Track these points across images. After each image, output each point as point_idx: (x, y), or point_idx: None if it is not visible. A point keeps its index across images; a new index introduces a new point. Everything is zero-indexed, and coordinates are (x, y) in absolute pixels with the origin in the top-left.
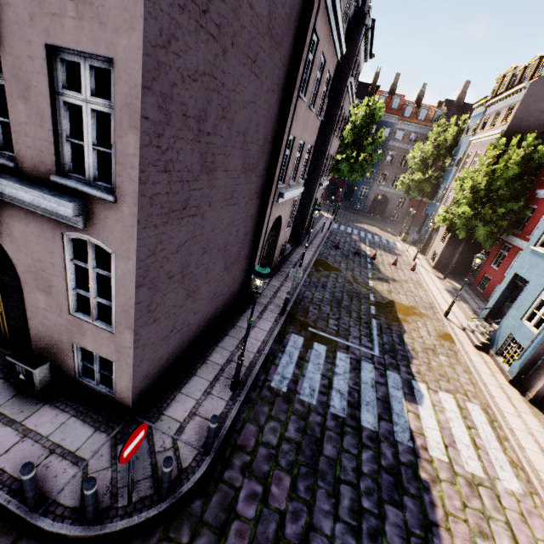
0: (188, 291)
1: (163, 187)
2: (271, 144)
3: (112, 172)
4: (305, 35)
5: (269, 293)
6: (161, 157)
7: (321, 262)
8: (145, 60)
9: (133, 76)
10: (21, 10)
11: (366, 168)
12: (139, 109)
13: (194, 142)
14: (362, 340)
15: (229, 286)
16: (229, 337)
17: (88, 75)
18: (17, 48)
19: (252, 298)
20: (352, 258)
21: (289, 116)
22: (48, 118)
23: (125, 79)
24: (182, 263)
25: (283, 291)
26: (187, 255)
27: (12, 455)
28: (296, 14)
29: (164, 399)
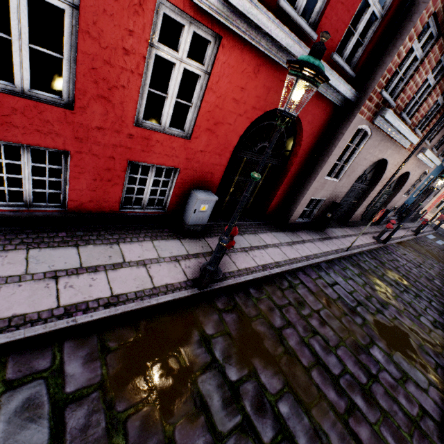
0: None
1: None
2: None
3: None
4: None
5: None
6: None
7: None
8: None
9: None
10: None
11: None
12: None
13: None
14: None
15: None
16: None
17: None
18: None
19: None
20: None
21: None
22: None
23: None
24: None
25: None
26: None
27: (427, 228)
28: None
29: None
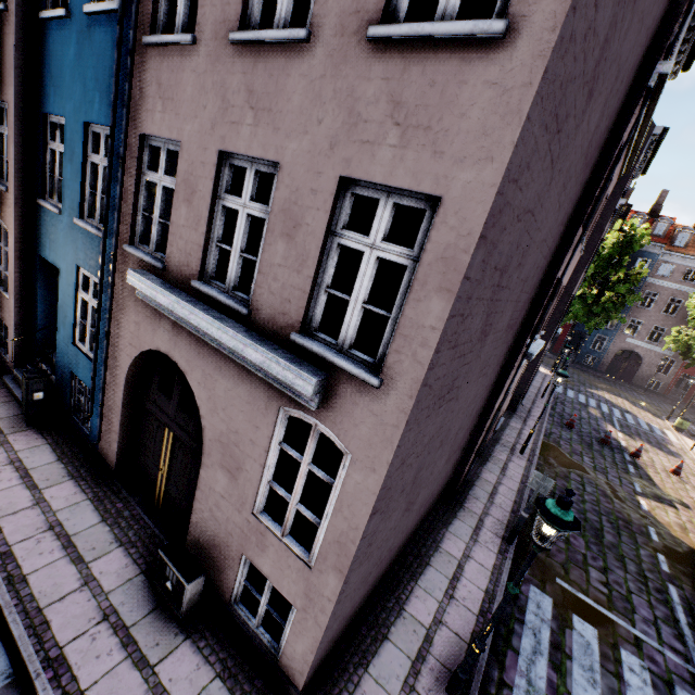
0: (408, 504)
1: (444, 368)
2: (536, 289)
3: (382, 343)
4: (612, 151)
5: (481, 494)
6: (457, 328)
7: (551, 449)
8: (495, 201)
9: (467, 220)
10: (320, 138)
11: (613, 313)
12: (464, 266)
13: (488, 301)
14: (662, 630)
15: (440, 482)
16: (433, 570)
17: (387, 214)
18: (299, 179)
19: (457, 499)
20: (599, 450)
21: (567, 253)
22: (312, 263)
23: (452, 224)
24: (418, 467)
25: (503, 493)
26: (426, 454)
27: None
28: (609, 127)
29: (344, 679)
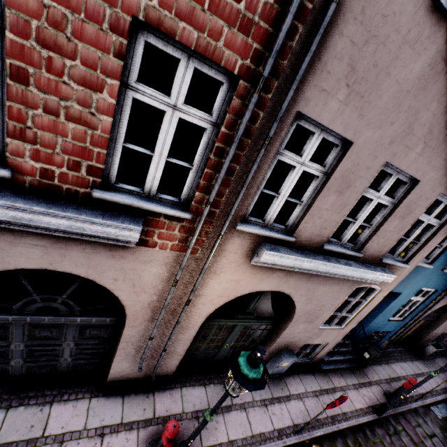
0: None
1: None
2: None
3: None
4: None
5: None
6: None
7: None
8: None
9: None
10: None
11: None
12: None
13: None
14: None
15: None
16: None
17: None
18: None
19: None
20: None
21: None
22: None
23: None
24: None
25: None
26: None
27: None
28: None
29: None
